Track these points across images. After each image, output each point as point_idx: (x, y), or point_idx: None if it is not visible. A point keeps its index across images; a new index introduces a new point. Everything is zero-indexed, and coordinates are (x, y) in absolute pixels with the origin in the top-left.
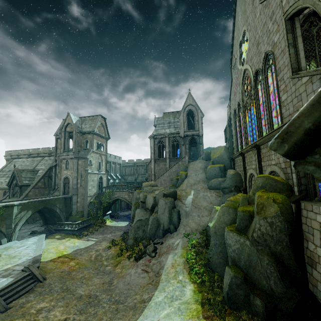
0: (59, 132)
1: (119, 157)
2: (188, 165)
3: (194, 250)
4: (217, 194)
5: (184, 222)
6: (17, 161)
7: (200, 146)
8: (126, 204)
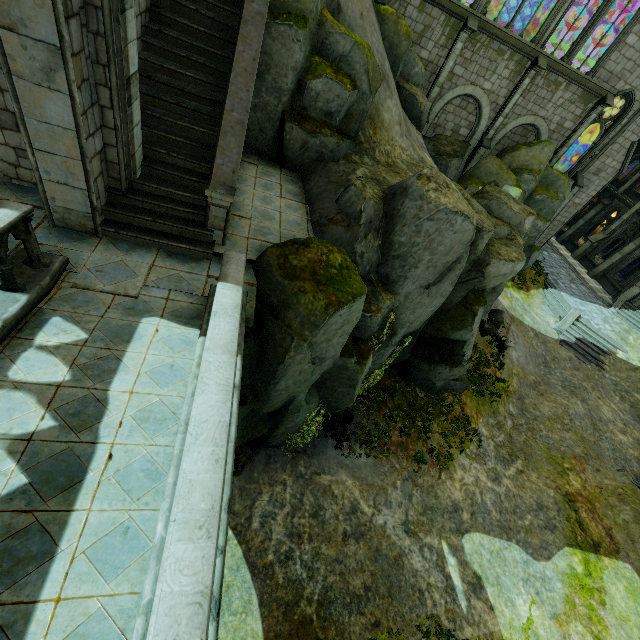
0: None
1: None
2: None
3: None
4: None
5: None
6: None
7: None
8: None
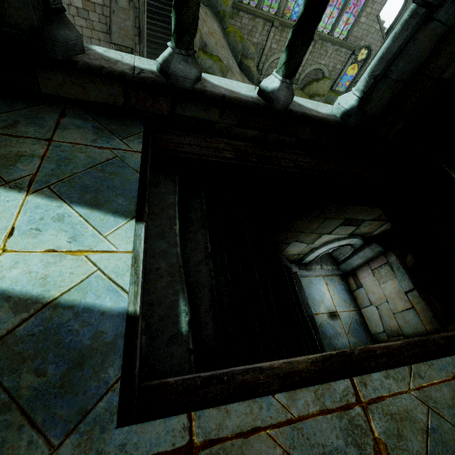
0: None
1: None
2: None
3: None
4: None
5: None
6: None
7: None
8: None
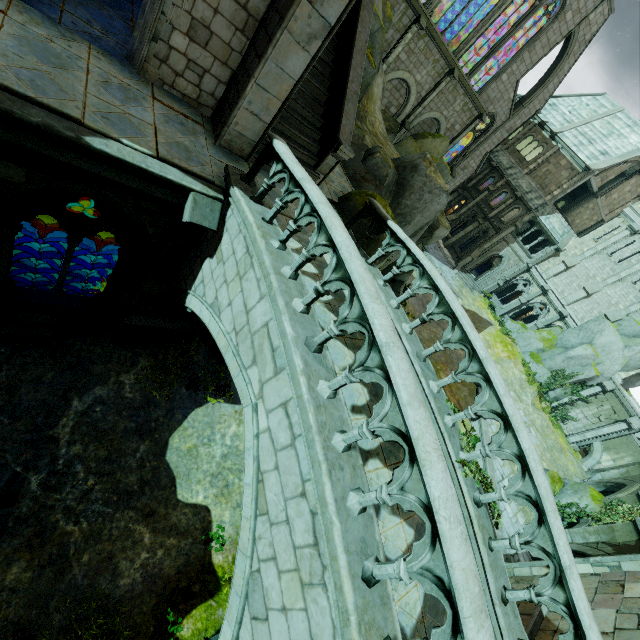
0: None
1: None
2: None
3: None
4: None
5: None
6: None
7: None
8: None
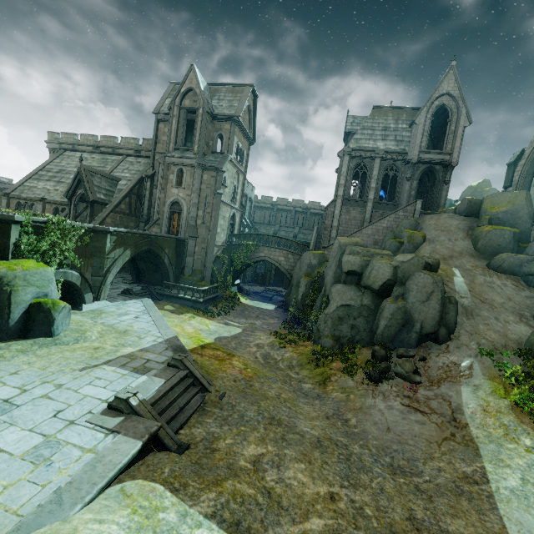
0: (168, 105)
1: (251, 187)
2: (420, 220)
3: (526, 388)
4: (517, 285)
5: (467, 326)
6: (73, 155)
7: (443, 187)
8: (251, 273)
